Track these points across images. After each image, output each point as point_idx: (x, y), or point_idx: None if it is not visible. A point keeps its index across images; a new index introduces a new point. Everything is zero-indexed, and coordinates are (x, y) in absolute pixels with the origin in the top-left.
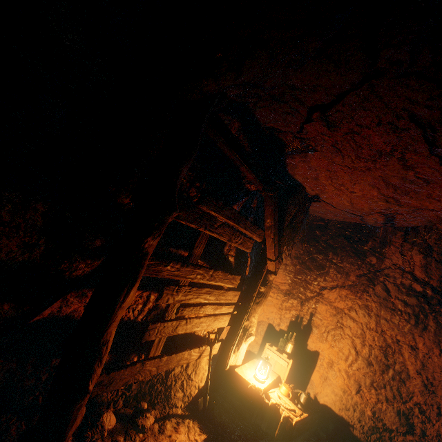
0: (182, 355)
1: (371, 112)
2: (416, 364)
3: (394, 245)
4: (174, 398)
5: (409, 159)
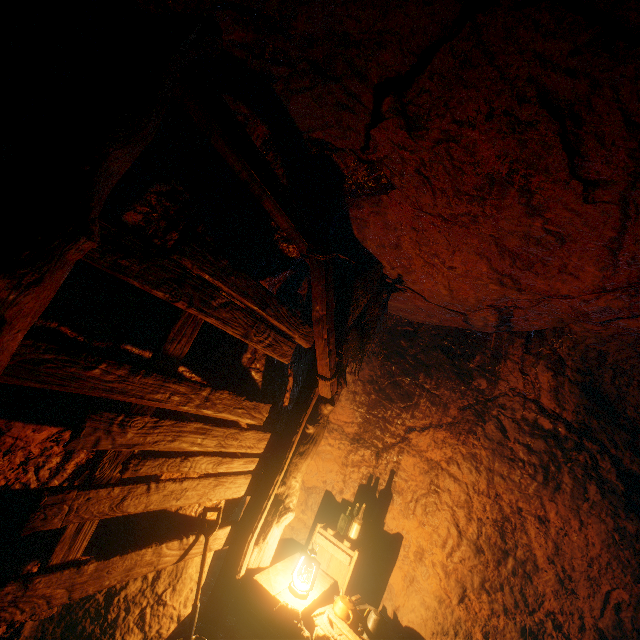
0: (139, 556)
1: (476, 90)
2: (546, 547)
3: (511, 359)
4: None
5: (537, 192)
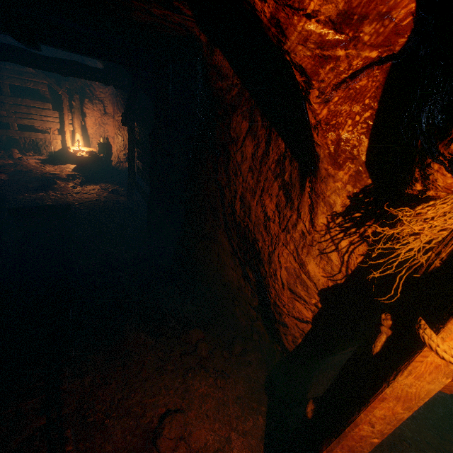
0: (31, 133)
1: None
2: (123, 131)
3: None
4: (43, 152)
5: None
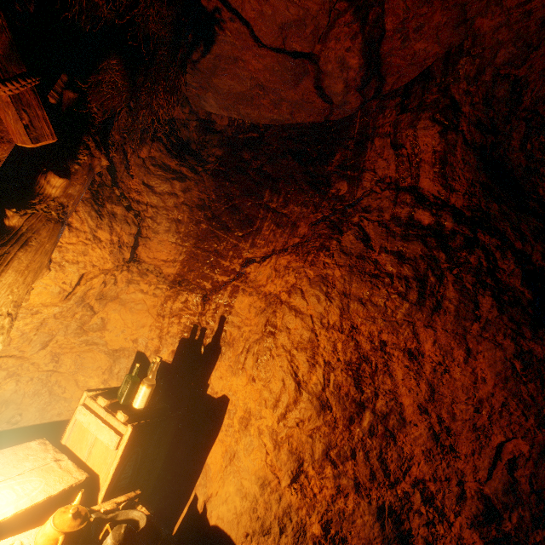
0: None
1: None
2: (418, 392)
3: (380, 134)
4: None
5: None
